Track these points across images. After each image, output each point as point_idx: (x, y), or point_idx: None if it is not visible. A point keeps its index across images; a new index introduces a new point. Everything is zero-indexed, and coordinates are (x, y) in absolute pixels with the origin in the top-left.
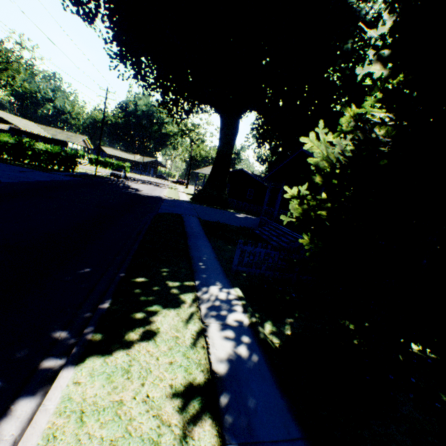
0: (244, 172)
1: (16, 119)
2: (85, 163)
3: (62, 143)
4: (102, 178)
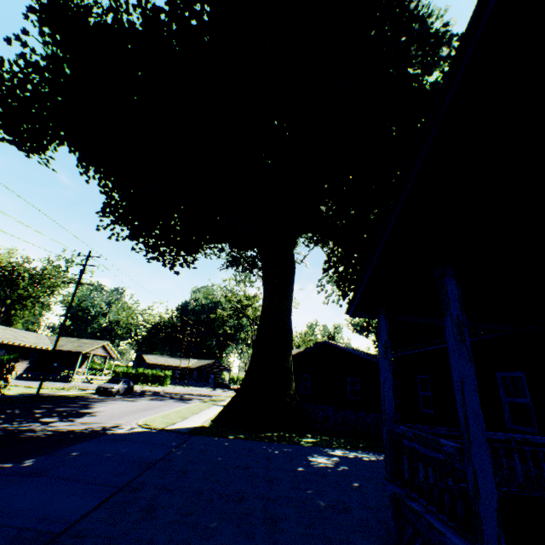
0: (331, 346)
1: (8, 331)
2: (100, 379)
3: (76, 355)
4: (47, 400)
